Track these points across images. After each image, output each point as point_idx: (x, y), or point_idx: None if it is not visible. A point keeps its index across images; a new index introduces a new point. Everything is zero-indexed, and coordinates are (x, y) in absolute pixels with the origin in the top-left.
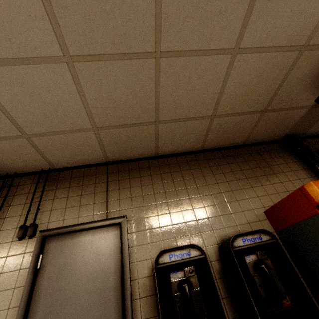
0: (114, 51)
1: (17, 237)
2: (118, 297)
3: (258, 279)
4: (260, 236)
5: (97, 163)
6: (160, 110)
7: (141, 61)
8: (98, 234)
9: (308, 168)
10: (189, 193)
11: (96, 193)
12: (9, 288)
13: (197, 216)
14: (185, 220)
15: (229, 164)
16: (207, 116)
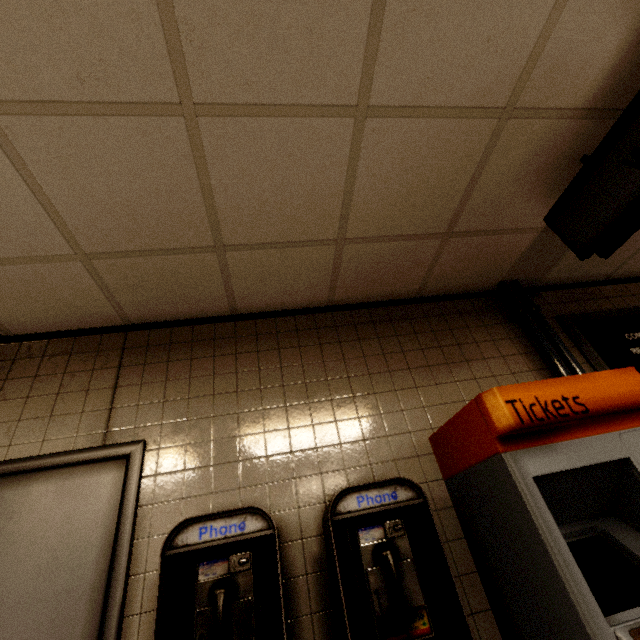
0: (85, 95)
1: None
2: (95, 611)
3: (375, 580)
4: (395, 490)
5: (106, 327)
6: (222, 225)
7: (153, 121)
8: (79, 478)
9: (535, 351)
10: (286, 395)
11: (91, 389)
12: None
13: (293, 444)
14: (267, 451)
15: (379, 337)
16: (327, 241)
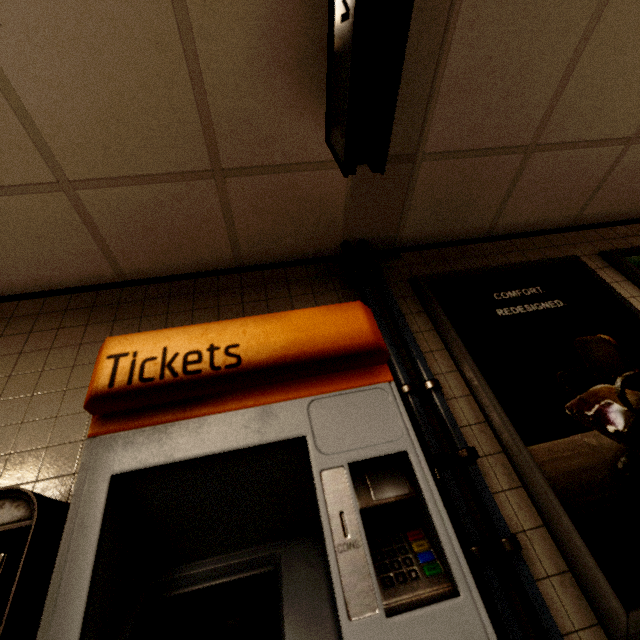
0: None
1: None
2: None
3: None
4: (0, 508)
5: None
6: None
7: None
8: None
9: None
10: (7, 387)
11: None
12: None
13: None
14: None
15: (169, 313)
16: (46, 185)
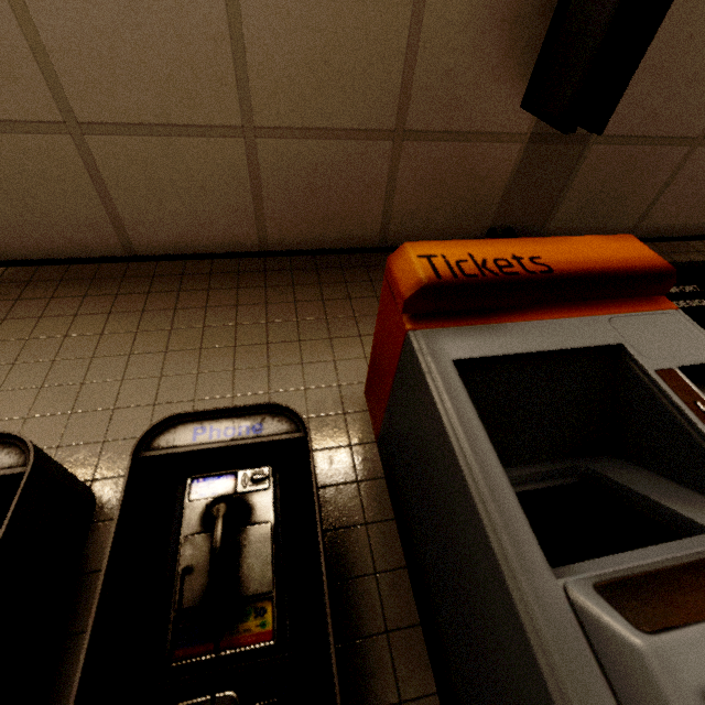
0: None
1: None
2: None
3: (195, 552)
4: (262, 422)
5: None
6: (64, 81)
7: None
8: None
9: None
10: (171, 339)
11: None
12: None
13: (161, 395)
14: (119, 402)
15: (321, 283)
16: (229, 129)
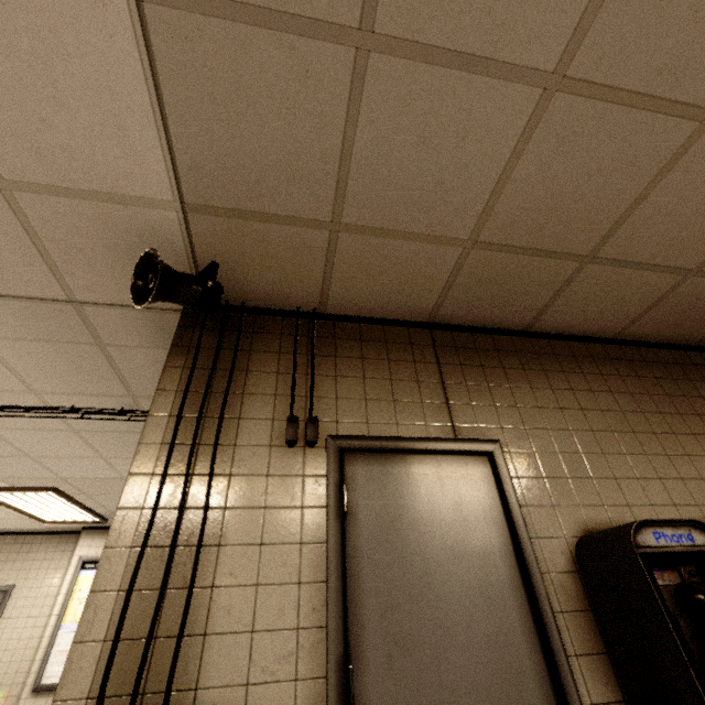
0: (646, 87)
1: (287, 439)
2: (521, 601)
3: None
4: None
5: (408, 321)
6: (615, 235)
7: (672, 122)
8: (450, 467)
9: None
10: (609, 420)
11: (421, 381)
12: (289, 542)
13: (636, 471)
14: (614, 473)
15: (674, 379)
16: (682, 270)
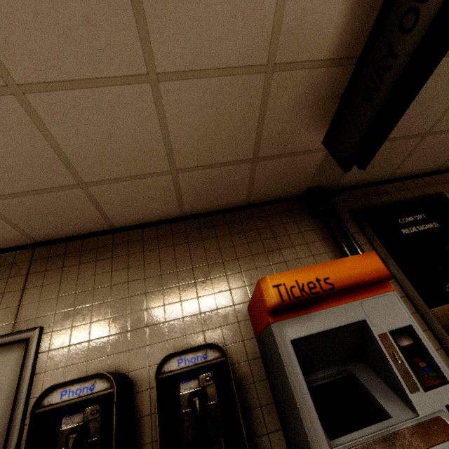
0: None
1: None
2: None
3: (188, 418)
4: (206, 352)
5: (19, 245)
6: (77, 169)
7: None
8: None
9: (331, 237)
10: (146, 285)
11: (6, 292)
12: None
13: (148, 320)
14: (129, 327)
15: (217, 237)
16: (163, 172)
